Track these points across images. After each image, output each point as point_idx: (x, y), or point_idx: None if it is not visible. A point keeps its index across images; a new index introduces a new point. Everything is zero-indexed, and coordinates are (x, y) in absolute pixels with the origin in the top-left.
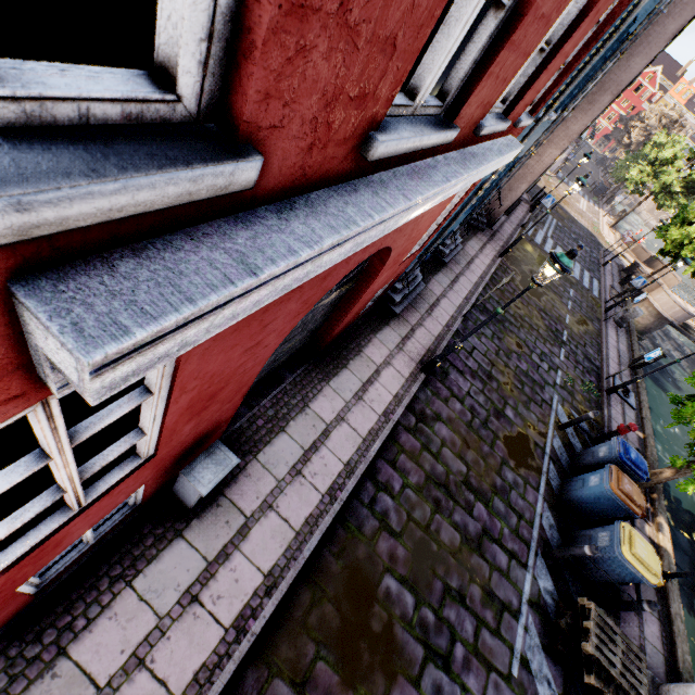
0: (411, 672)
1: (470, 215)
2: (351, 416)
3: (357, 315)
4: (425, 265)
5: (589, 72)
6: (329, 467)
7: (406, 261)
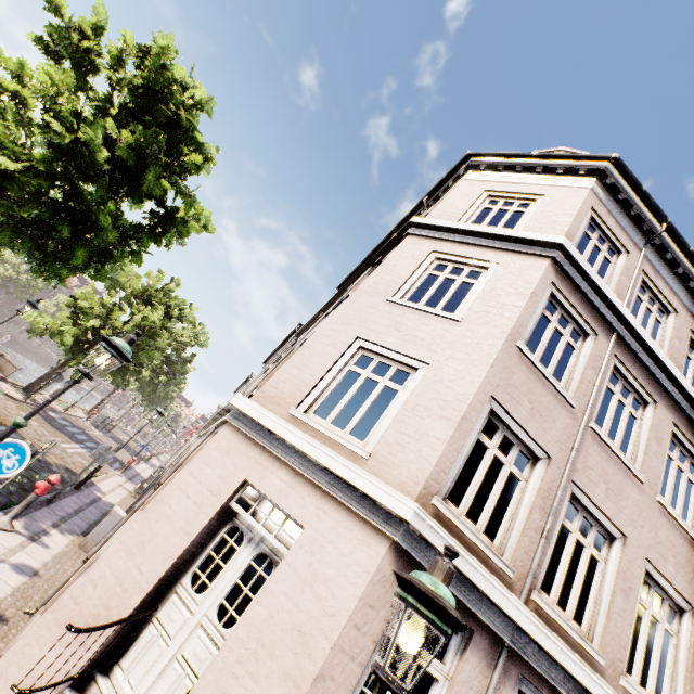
0: None
1: None
2: None
3: None
4: None
5: None
6: None
7: None
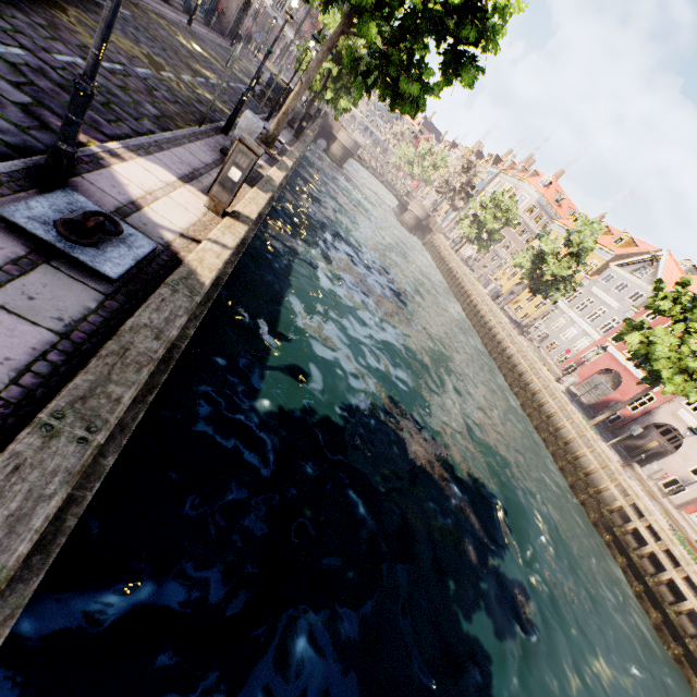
0: (197, 54)
1: None
2: (157, 4)
3: None
4: None
5: None
6: (152, 4)
7: None
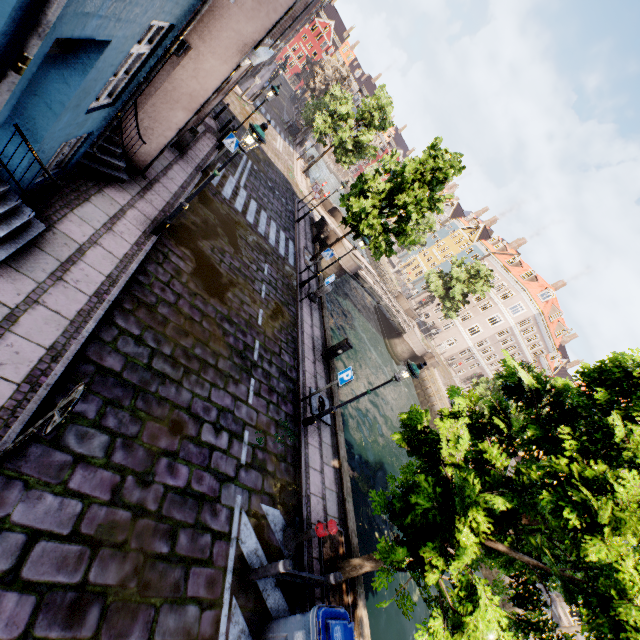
0: None
1: None
2: None
3: None
4: None
5: None
6: None
7: None
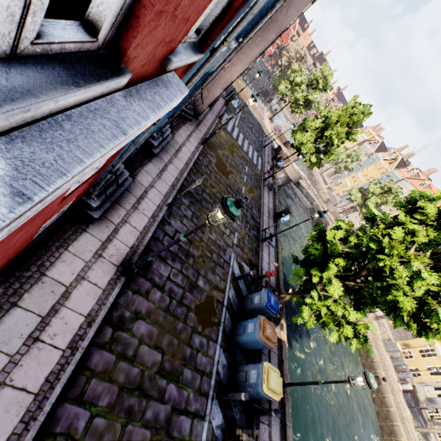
0: None
1: (172, 117)
2: (18, 372)
3: (26, 244)
4: (127, 165)
5: (263, 9)
6: None
7: (79, 188)
